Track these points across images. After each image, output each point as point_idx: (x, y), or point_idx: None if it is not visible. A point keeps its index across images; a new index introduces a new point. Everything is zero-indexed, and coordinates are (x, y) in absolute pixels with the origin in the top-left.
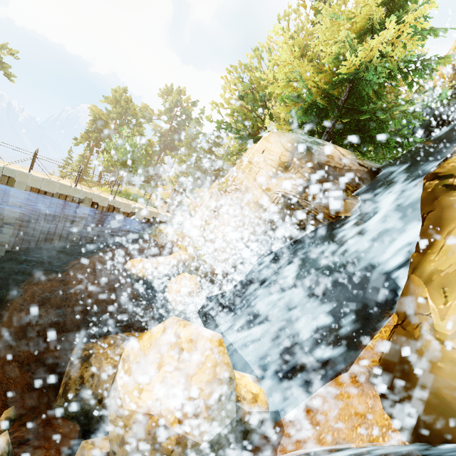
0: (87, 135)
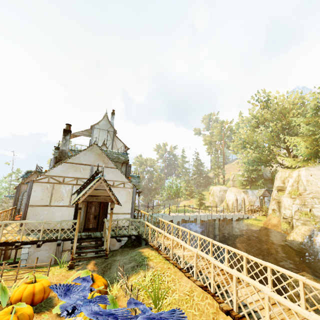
0: None
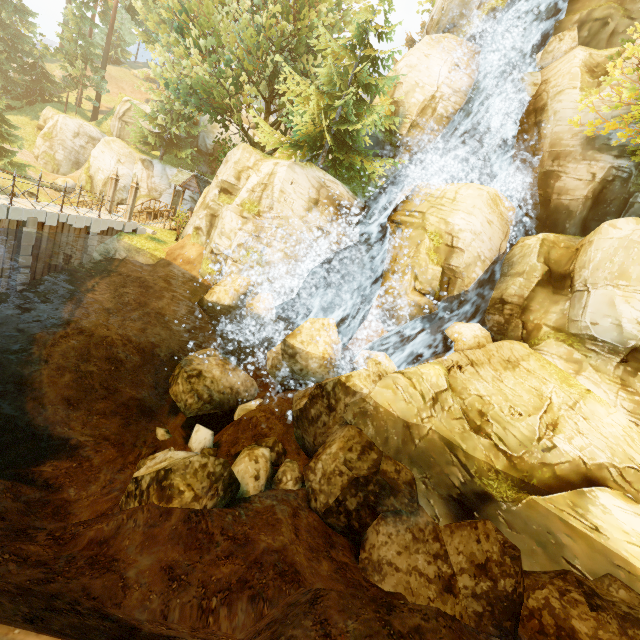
0: None
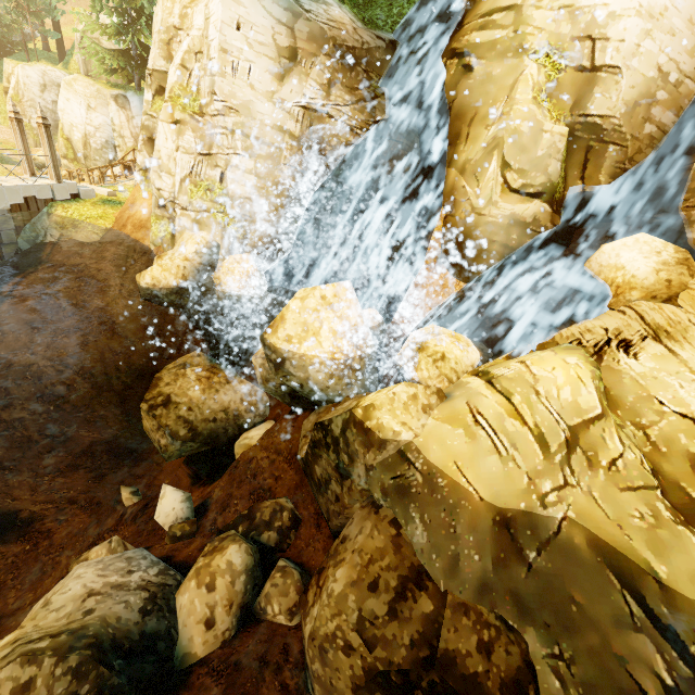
0: None
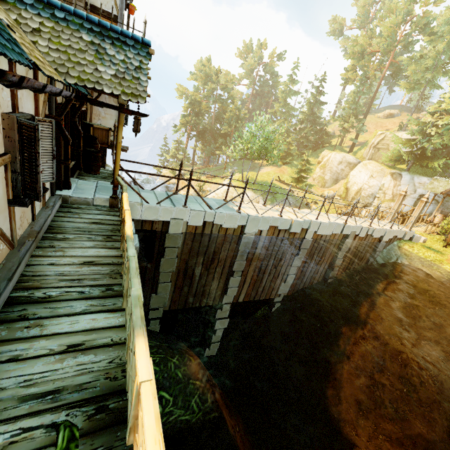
0: (186, 120)
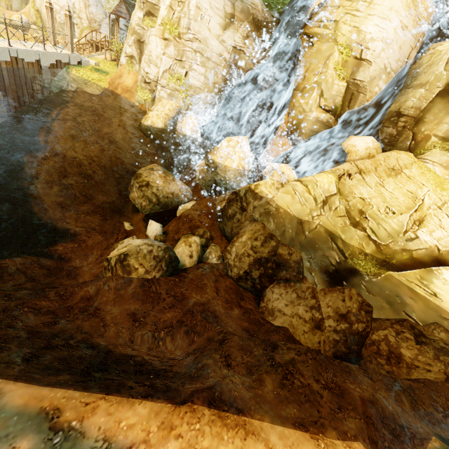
0: None
